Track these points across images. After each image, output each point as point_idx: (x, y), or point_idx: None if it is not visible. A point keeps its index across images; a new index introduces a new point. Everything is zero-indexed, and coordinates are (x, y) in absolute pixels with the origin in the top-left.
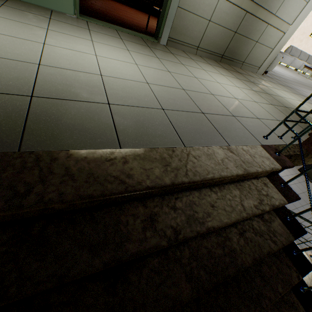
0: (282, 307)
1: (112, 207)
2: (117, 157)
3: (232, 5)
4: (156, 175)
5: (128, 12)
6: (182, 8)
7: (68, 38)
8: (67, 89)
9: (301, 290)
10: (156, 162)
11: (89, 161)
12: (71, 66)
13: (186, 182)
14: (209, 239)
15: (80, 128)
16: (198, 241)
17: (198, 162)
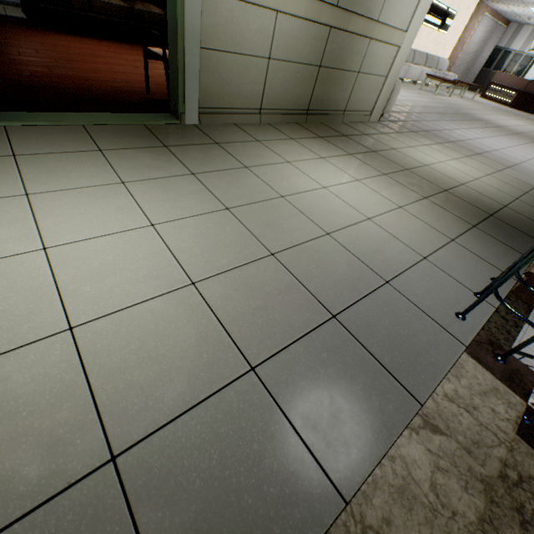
0: None
1: None
2: None
3: (302, 21)
4: None
5: (101, 57)
6: (209, 48)
7: None
8: None
9: None
10: None
11: None
12: None
13: None
14: None
15: None
16: None
17: None
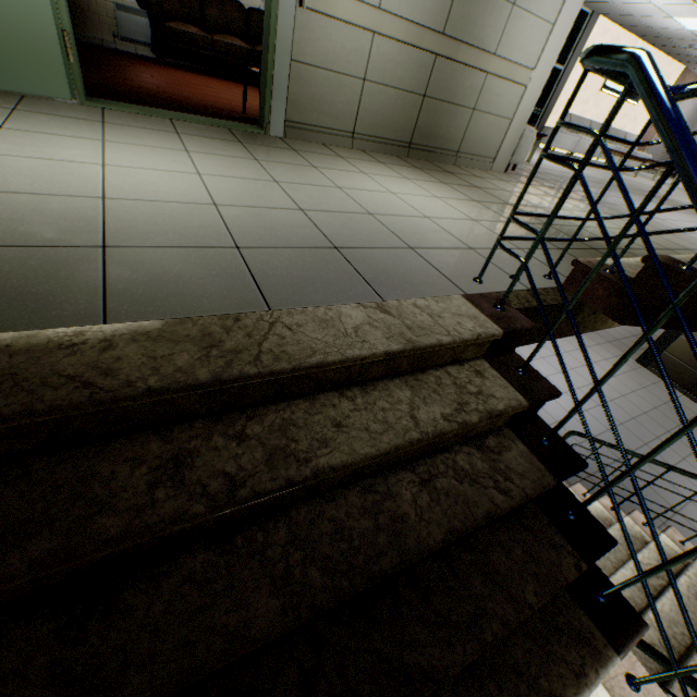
0: (552, 643)
1: (83, 448)
2: (89, 341)
3: (403, 46)
4: (179, 366)
5: (212, 88)
6: (300, 61)
7: (47, 140)
8: (9, 228)
9: (600, 600)
10: (186, 342)
11: (16, 352)
12: (34, 187)
13: (252, 374)
14: (344, 501)
15: (14, 295)
16: (315, 508)
17: (295, 336)
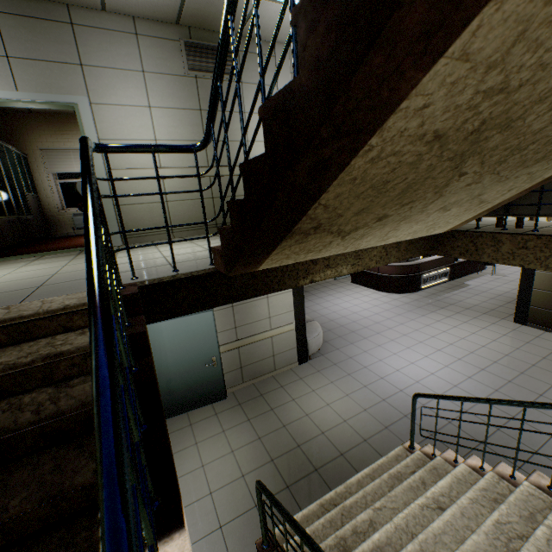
0: None
1: None
2: None
3: (185, 179)
4: None
5: None
6: (121, 205)
7: None
8: None
9: None
10: None
11: None
12: None
13: None
14: None
15: None
16: None
17: None
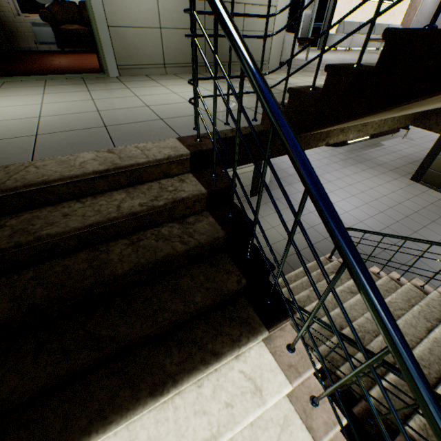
0: (224, 326)
1: None
2: None
3: (179, 0)
4: None
5: (90, 59)
6: (115, 26)
7: None
8: None
9: (267, 302)
10: None
11: None
12: None
13: None
14: (76, 257)
15: None
16: (56, 262)
17: (37, 170)
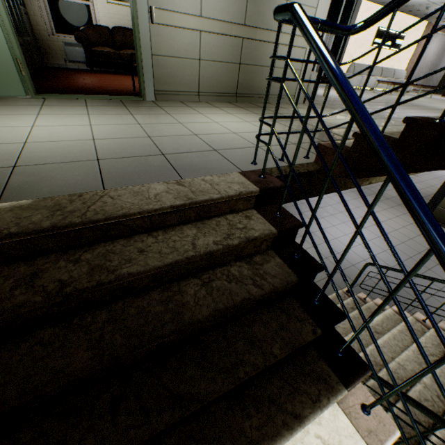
0: (299, 382)
1: None
2: None
3: (220, 36)
4: (33, 221)
5: (120, 80)
6: (158, 55)
7: (4, 118)
8: None
9: (338, 355)
10: (43, 209)
11: None
12: None
13: (78, 222)
14: (148, 297)
15: None
16: (128, 301)
17: (114, 201)
